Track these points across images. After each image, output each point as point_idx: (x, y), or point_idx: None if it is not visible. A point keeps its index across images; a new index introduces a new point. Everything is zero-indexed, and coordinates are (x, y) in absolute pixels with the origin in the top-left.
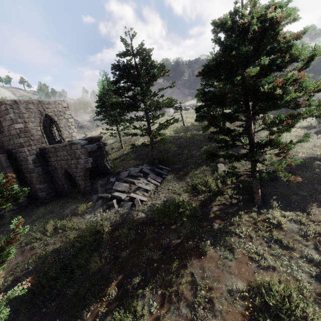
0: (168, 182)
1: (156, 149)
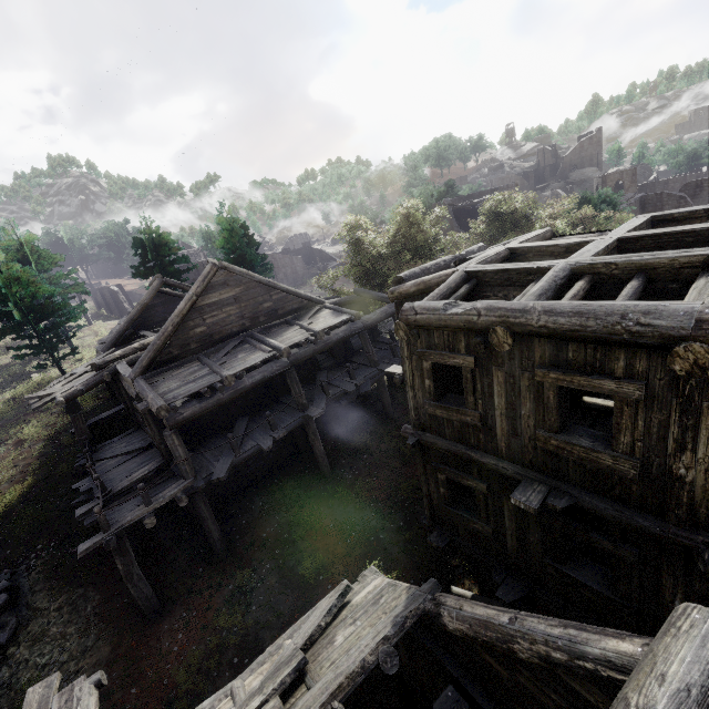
0: None
1: None
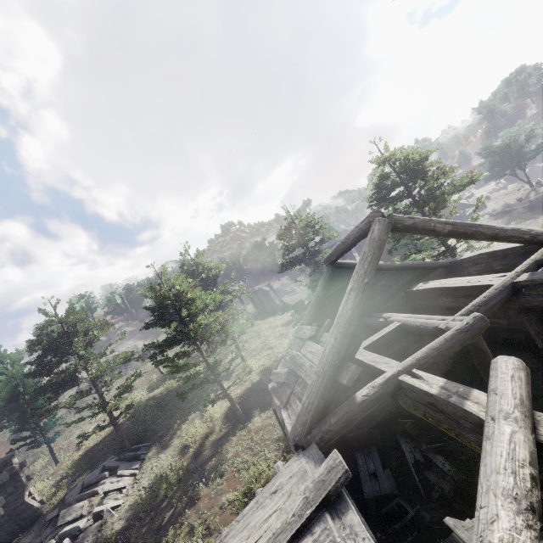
0: (151, 460)
1: (123, 429)
